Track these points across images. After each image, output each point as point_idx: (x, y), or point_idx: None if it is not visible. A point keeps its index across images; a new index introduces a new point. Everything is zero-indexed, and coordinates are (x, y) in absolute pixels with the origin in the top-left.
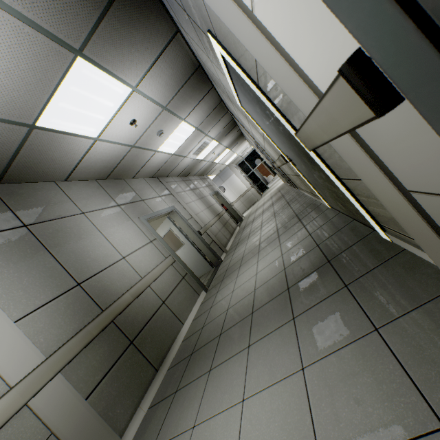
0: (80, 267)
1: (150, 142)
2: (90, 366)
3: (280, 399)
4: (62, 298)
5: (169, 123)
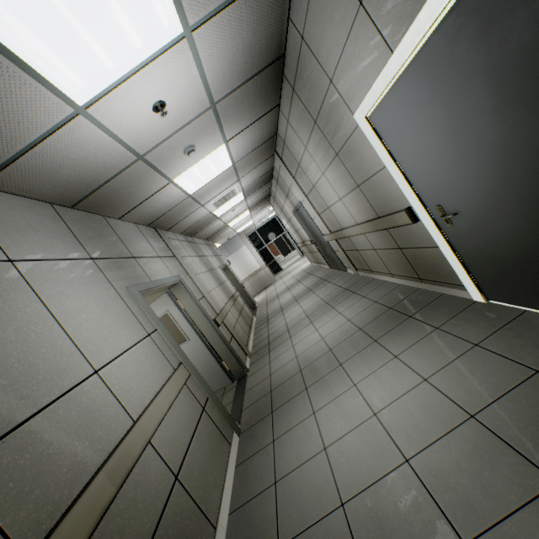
0: None
1: (168, 161)
2: None
3: None
4: None
5: (207, 138)
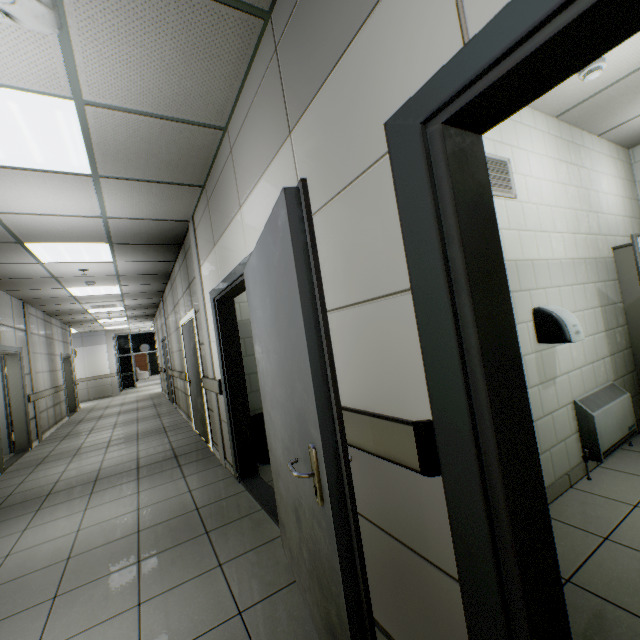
0: None
1: (72, 282)
2: None
3: (119, 502)
4: None
5: (107, 281)
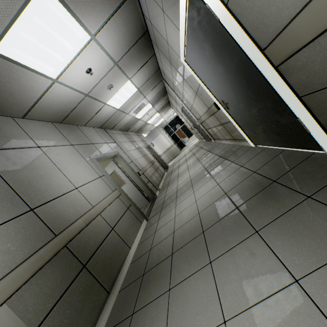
0: (34, 193)
1: (101, 94)
2: (40, 293)
3: (279, 318)
4: (13, 222)
5: (118, 79)
